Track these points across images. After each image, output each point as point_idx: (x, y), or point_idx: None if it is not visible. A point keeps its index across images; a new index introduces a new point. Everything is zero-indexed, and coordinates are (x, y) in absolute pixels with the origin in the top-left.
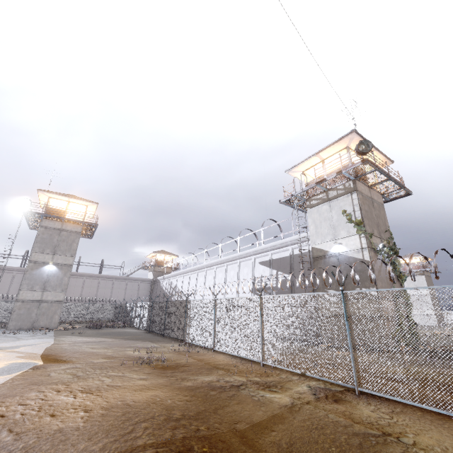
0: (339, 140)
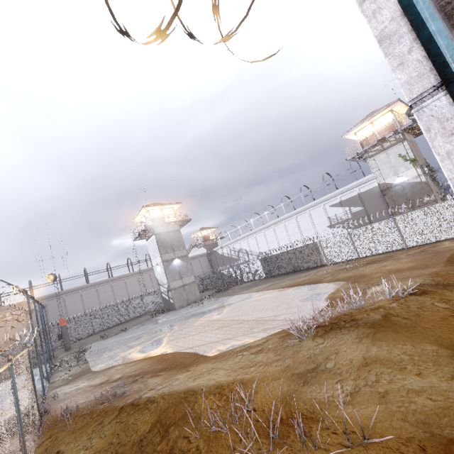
0: (387, 107)
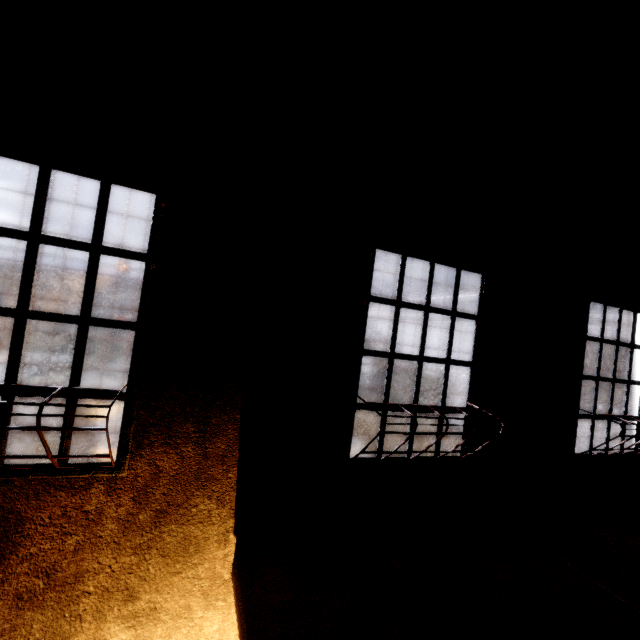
0: None
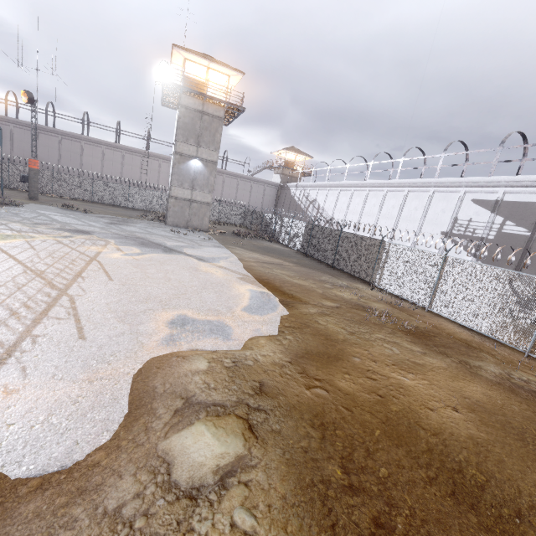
0: None
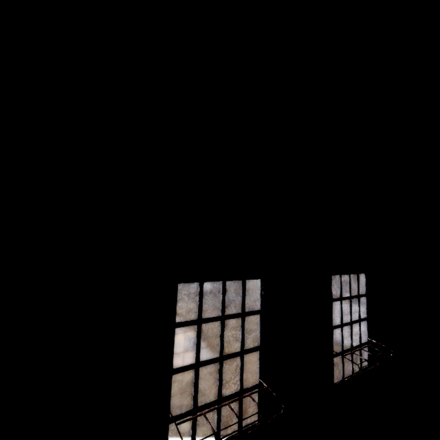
0: None
